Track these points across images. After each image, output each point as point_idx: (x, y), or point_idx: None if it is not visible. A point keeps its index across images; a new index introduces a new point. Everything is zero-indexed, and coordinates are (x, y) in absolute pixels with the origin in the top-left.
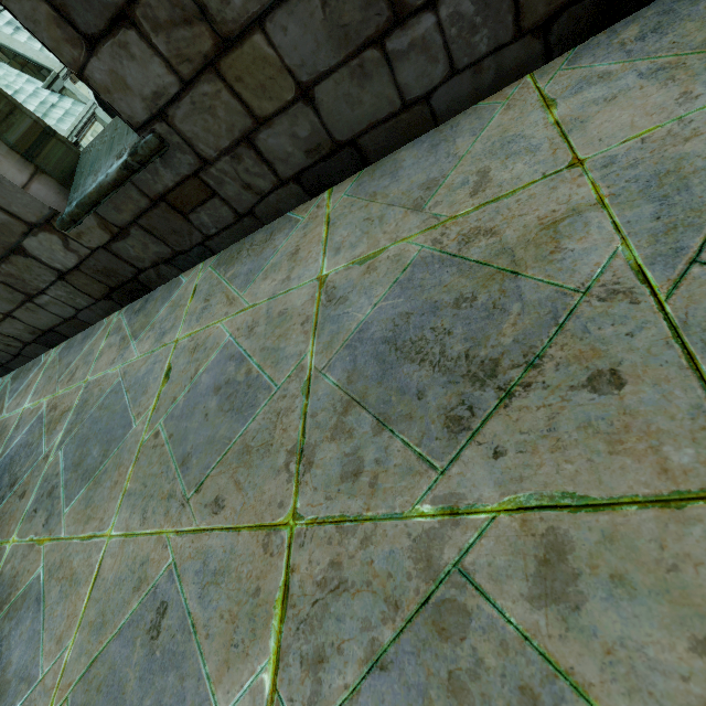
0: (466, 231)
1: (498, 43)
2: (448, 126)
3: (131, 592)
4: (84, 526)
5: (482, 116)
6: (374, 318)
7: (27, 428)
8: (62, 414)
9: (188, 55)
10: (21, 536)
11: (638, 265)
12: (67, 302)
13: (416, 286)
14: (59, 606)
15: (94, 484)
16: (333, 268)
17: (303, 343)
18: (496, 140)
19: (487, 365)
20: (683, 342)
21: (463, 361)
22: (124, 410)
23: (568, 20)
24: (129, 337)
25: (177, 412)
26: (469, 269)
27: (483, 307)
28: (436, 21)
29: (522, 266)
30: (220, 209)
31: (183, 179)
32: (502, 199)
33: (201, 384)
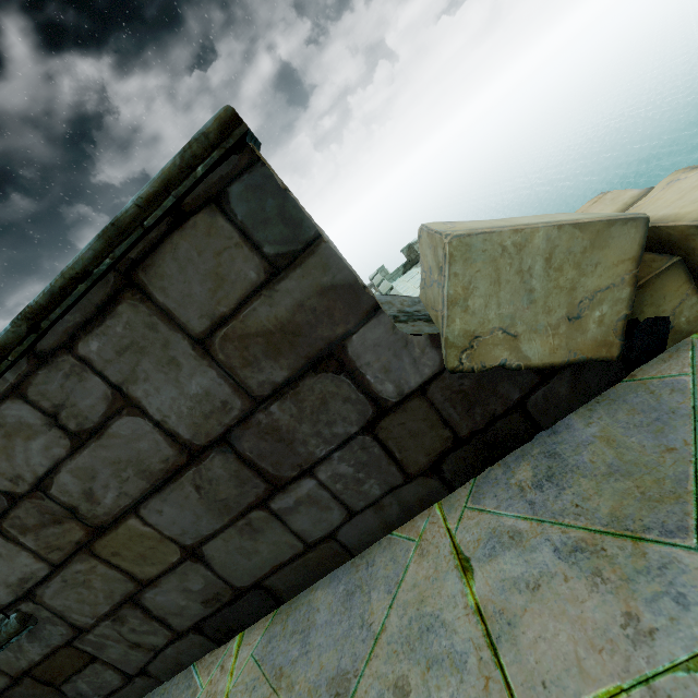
0: None
1: (391, 484)
2: (364, 560)
3: None
4: None
5: (396, 557)
6: None
7: None
8: None
9: (58, 544)
10: None
11: None
12: None
13: None
14: None
15: None
16: None
17: None
18: (413, 616)
19: None
20: None
21: None
22: None
23: (455, 460)
24: None
25: None
26: None
27: None
28: (317, 482)
29: None
30: (102, 672)
31: (54, 649)
32: None
33: None
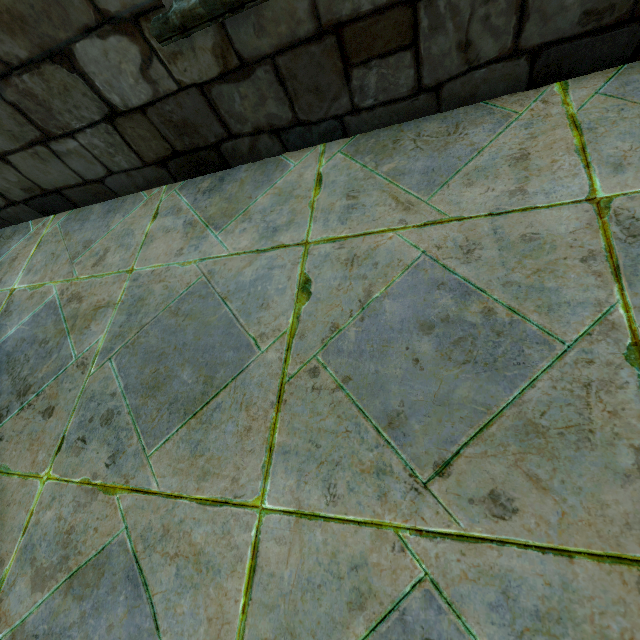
0: None
1: None
2: None
3: (346, 610)
4: (199, 483)
5: None
6: None
7: (27, 317)
8: (95, 309)
9: None
10: (63, 473)
11: None
12: (100, 158)
13: None
14: (182, 598)
15: (199, 423)
16: (620, 190)
17: (600, 289)
18: None
19: None
20: None
21: None
22: (227, 325)
23: None
24: (202, 223)
25: (346, 345)
26: None
27: None
28: None
29: None
30: (401, 70)
31: (389, 4)
32: None
33: (386, 313)
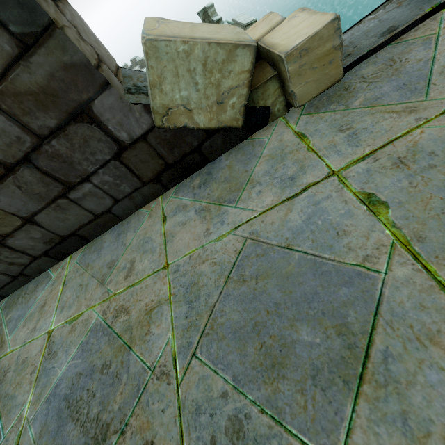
0: (117, 307)
1: (136, 187)
2: (126, 221)
3: None
4: None
5: (140, 219)
6: (65, 375)
7: None
8: None
9: None
10: None
11: (174, 352)
12: None
13: (88, 349)
14: None
15: None
16: (57, 324)
17: (27, 393)
18: (142, 239)
19: (104, 429)
20: (181, 421)
21: (95, 423)
22: None
23: (168, 175)
24: None
25: None
26: (113, 340)
27: (112, 374)
28: (93, 185)
29: (133, 342)
30: None
31: None
32: (135, 285)
33: None
